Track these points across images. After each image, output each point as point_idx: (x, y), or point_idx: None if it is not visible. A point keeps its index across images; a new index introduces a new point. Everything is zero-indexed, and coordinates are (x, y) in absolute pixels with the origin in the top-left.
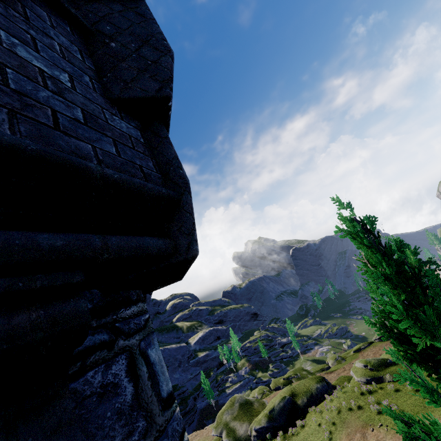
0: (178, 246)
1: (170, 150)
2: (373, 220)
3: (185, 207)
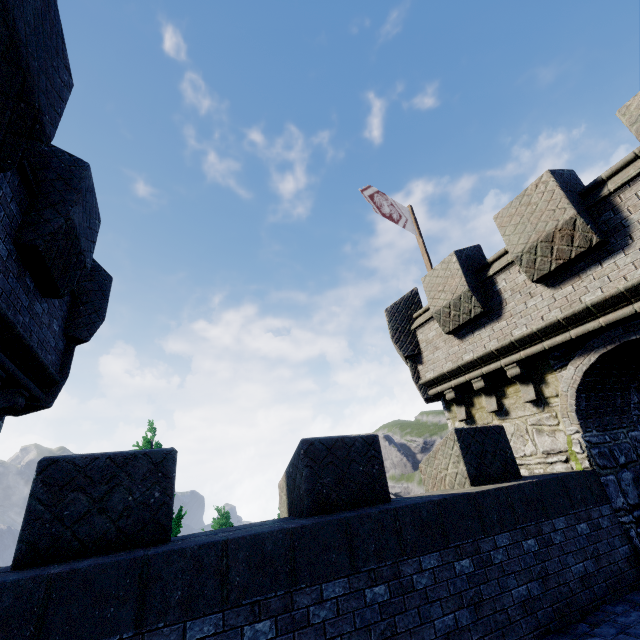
0: (47, 400)
1: (71, 359)
2: (160, 446)
3: (60, 386)
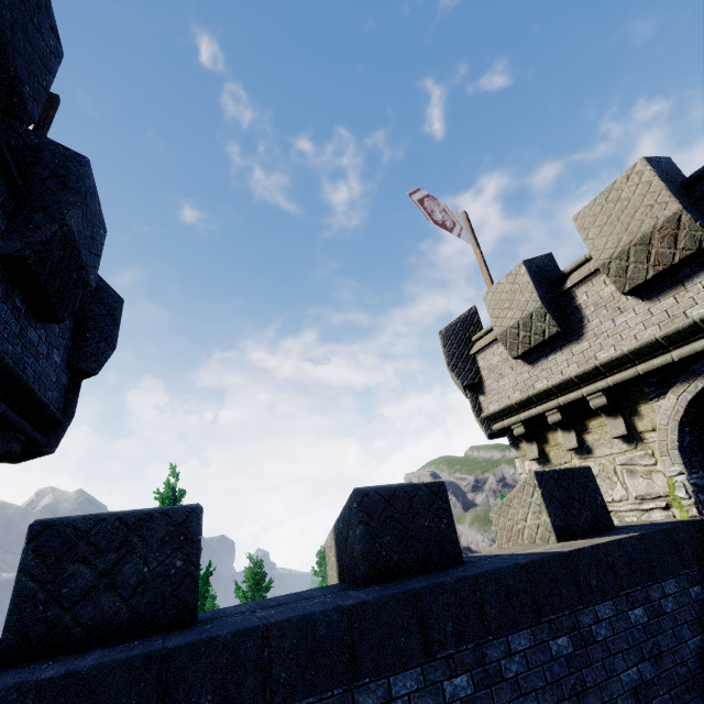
0: (49, 444)
1: (77, 396)
2: (184, 493)
3: (64, 428)
